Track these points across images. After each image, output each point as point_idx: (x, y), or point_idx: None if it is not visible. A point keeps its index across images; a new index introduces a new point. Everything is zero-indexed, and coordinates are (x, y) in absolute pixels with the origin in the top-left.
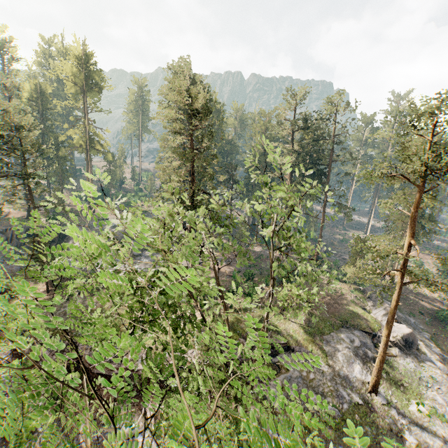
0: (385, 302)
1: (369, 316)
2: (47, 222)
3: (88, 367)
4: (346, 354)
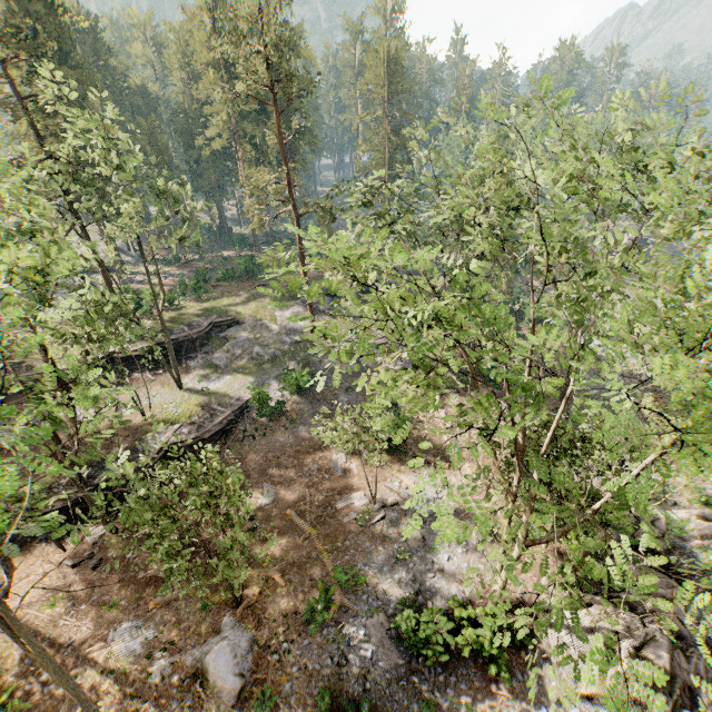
0: None
1: None
2: None
3: None
4: (294, 312)
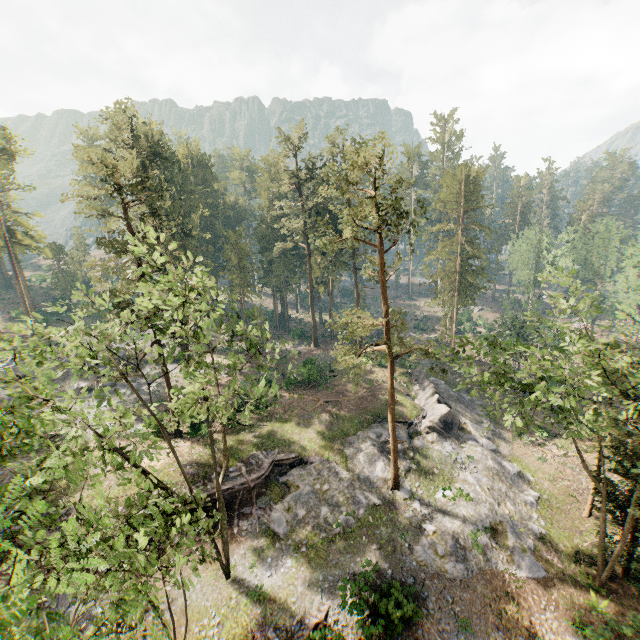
0: (437, 382)
1: (408, 403)
2: None
3: (22, 544)
4: (369, 453)
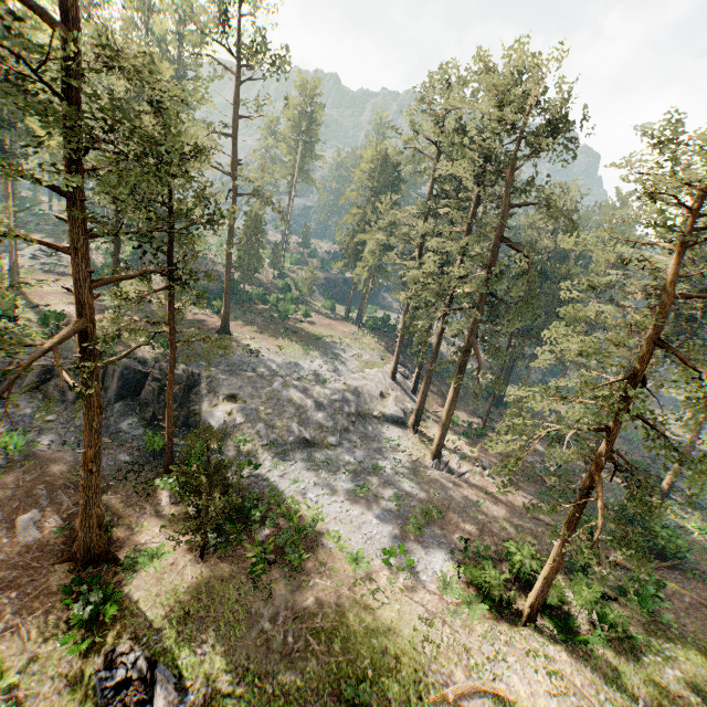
0: None
1: None
2: (150, 348)
3: None
4: None
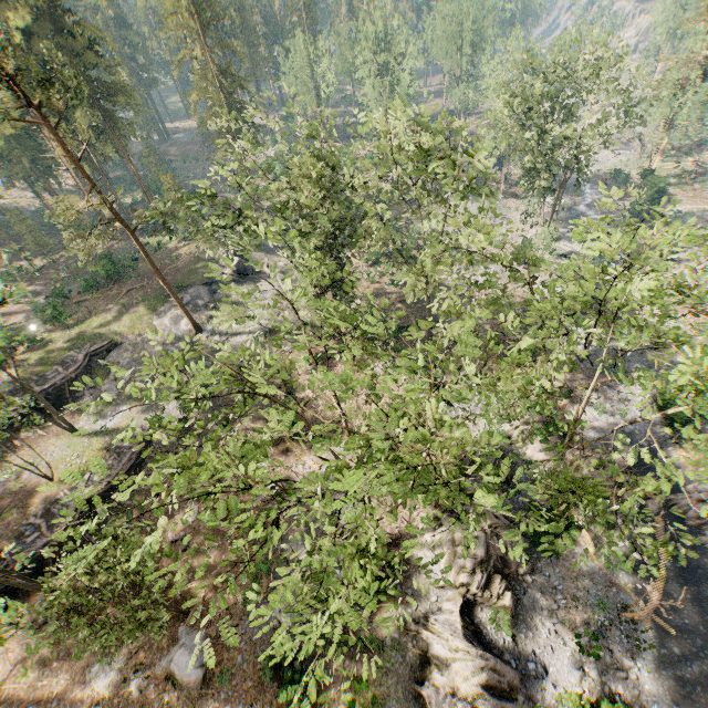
0: None
1: (208, 266)
2: None
3: None
4: (173, 317)
